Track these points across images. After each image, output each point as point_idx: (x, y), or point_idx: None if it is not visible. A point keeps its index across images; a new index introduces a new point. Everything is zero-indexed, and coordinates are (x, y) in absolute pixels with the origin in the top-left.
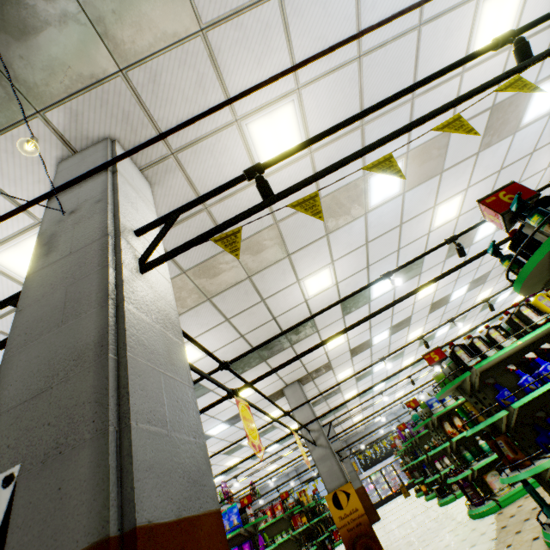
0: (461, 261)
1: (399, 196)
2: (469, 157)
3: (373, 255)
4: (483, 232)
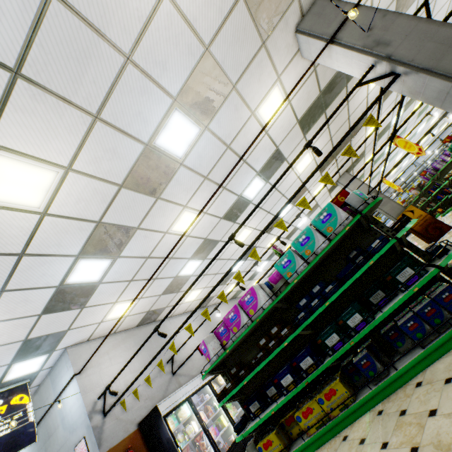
0: None
1: None
2: None
3: None
4: None
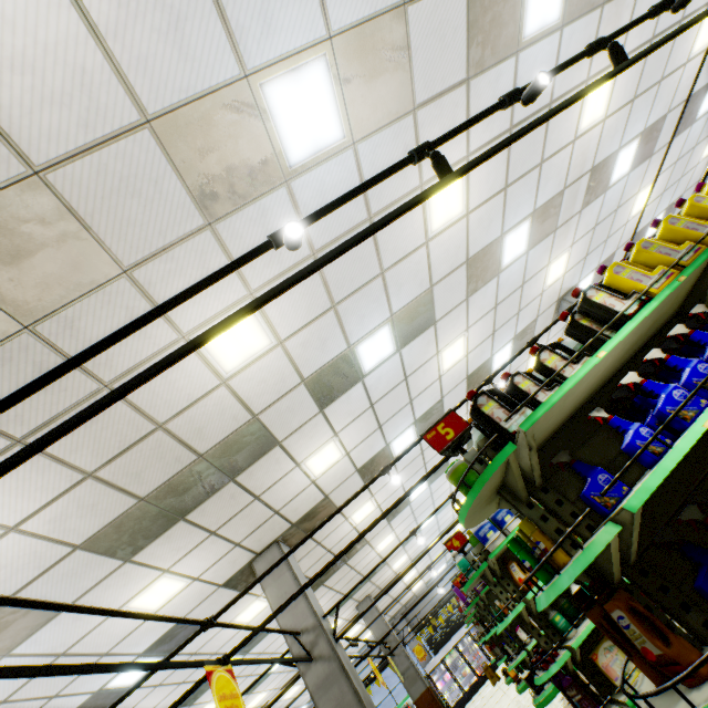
0: (493, 302)
1: (346, 149)
2: (455, 87)
3: (337, 282)
4: (511, 250)
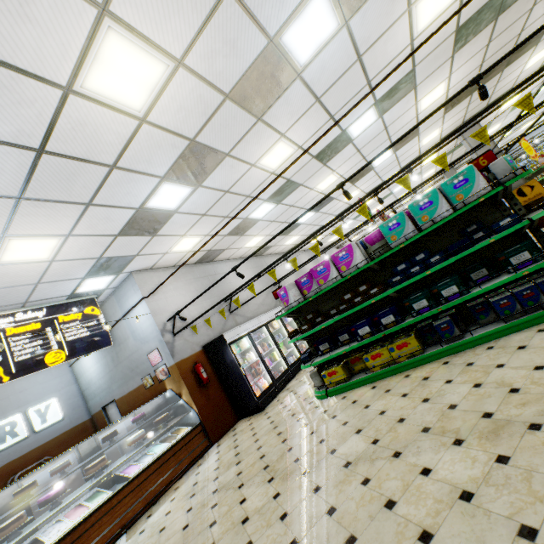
0: None
1: None
2: None
3: None
4: None
